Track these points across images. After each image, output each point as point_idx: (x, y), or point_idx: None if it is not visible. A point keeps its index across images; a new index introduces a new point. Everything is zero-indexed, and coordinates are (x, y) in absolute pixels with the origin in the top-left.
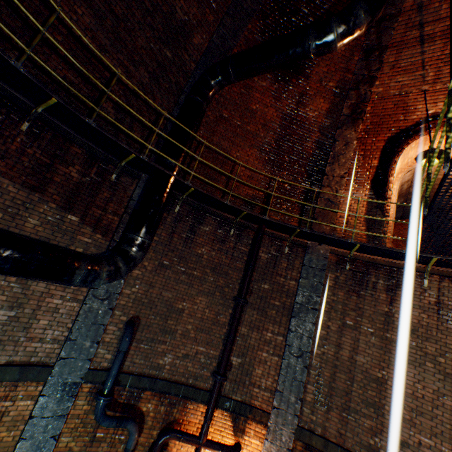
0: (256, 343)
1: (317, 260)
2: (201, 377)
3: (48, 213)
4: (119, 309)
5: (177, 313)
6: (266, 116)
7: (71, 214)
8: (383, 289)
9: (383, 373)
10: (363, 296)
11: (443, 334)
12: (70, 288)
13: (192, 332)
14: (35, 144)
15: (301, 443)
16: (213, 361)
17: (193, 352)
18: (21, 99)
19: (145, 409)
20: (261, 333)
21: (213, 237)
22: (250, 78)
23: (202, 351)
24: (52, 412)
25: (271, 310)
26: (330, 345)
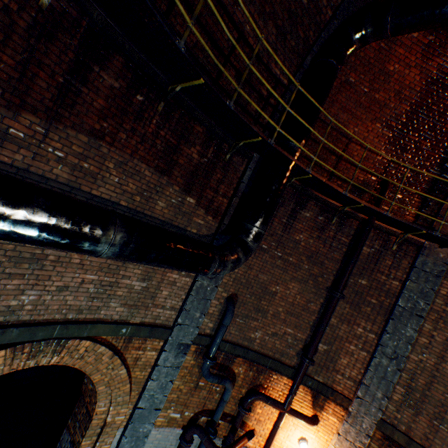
0: (345, 335)
1: (433, 264)
2: (286, 354)
3: (172, 196)
4: (221, 286)
5: (270, 296)
6: (404, 81)
7: (189, 196)
8: None
9: None
10: None
11: None
12: None
13: (282, 315)
14: (166, 125)
15: (380, 432)
16: (299, 343)
17: (281, 332)
18: (160, 76)
19: (236, 371)
20: (351, 327)
21: (313, 224)
22: (414, 32)
23: (289, 332)
24: (171, 364)
25: (365, 307)
26: (431, 354)
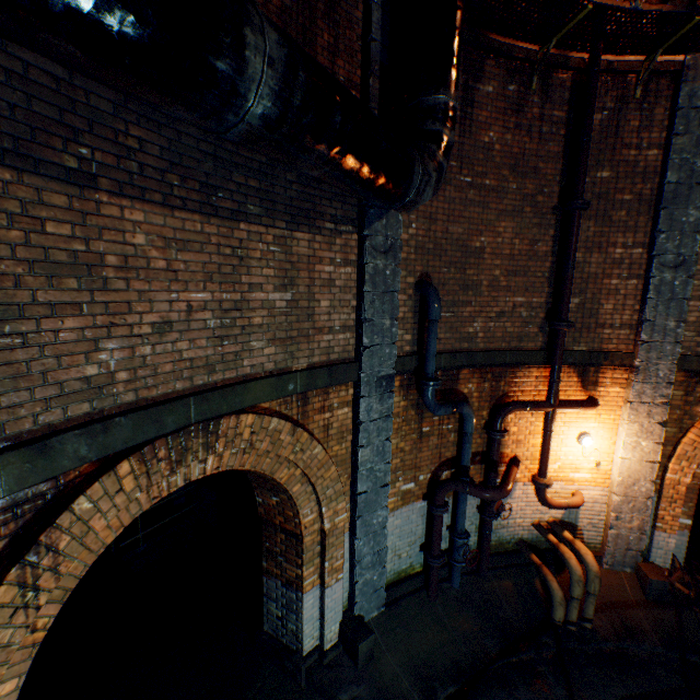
0: (599, 270)
1: None
2: (526, 337)
3: None
4: (401, 268)
5: (475, 257)
6: None
7: None
8: None
9: None
10: None
11: None
12: (335, 245)
13: (501, 281)
14: None
15: (681, 374)
16: (538, 312)
17: (508, 308)
18: None
19: (466, 392)
20: (605, 253)
21: (502, 105)
22: None
23: (520, 303)
24: (378, 414)
25: (617, 212)
26: None
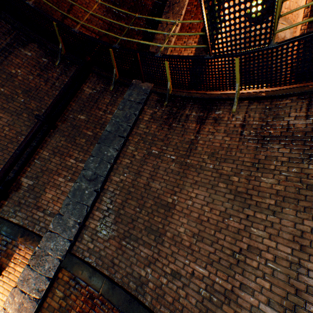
0: (55, 168)
1: (137, 95)
2: None
3: None
4: None
5: None
6: None
7: None
8: (195, 120)
9: (174, 198)
10: (174, 128)
11: (243, 153)
12: None
13: None
14: None
15: (70, 273)
16: None
17: None
18: None
19: None
20: (64, 159)
21: (35, 63)
22: None
23: None
24: None
25: (81, 139)
26: (131, 172)
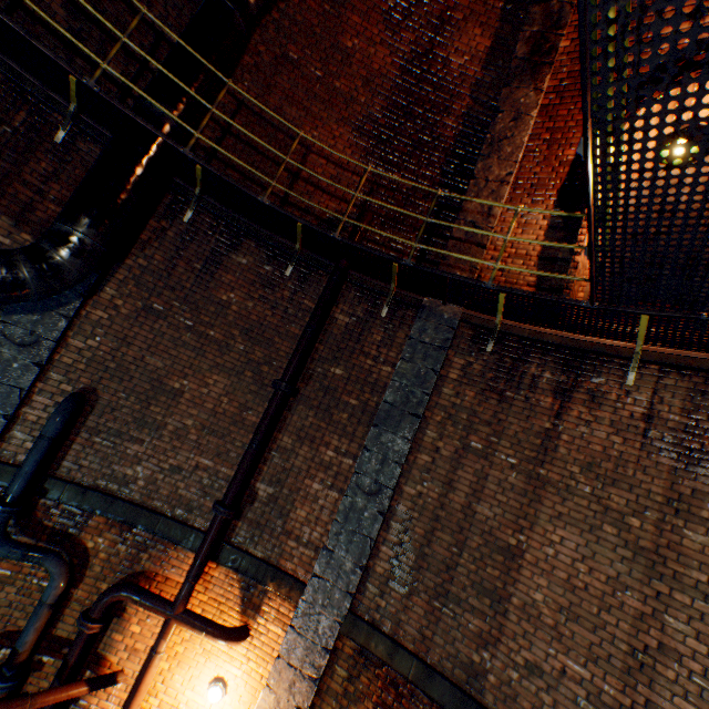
0: (305, 465)
1: (435, 331)
2: (199, 509)
3: None
4: (60, 371)
5: (170, 397)
6: (372, 64)
7: None
8: (550, 388)
9: (520, 538)
10: (509, 401)
11: (648, 475)
12: None
13: (193, 433)
14: None
15: (353, 643)
16: (225, 485)
17: (190, 466)
18: None
19: (91, 546)
20: (317, 450)
21: (254, 277)
22: None
23: (207, 466)
24: None
25: (341, 412)
26: (435, 481)
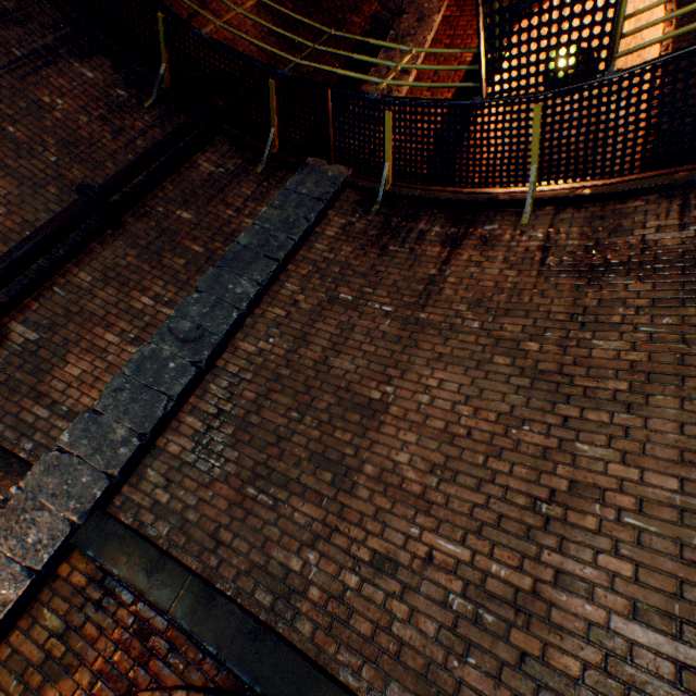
0: (103, 311)
1: (316, 185)
2: None
3: None
4: None
5: None
6: None
7: None
8: (439, 240)
9: (386, 390)
10: (392, 254)
11: (548, 297)
12: None
13: None
14: None
15: (92, 566)
16: None
17: None
18: None
19: None
20: (127, 295)
21: (99, 95)
22: None
23: None
24: None
25: (177, 258)
26: (286, 336)
